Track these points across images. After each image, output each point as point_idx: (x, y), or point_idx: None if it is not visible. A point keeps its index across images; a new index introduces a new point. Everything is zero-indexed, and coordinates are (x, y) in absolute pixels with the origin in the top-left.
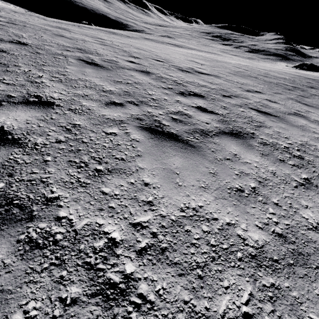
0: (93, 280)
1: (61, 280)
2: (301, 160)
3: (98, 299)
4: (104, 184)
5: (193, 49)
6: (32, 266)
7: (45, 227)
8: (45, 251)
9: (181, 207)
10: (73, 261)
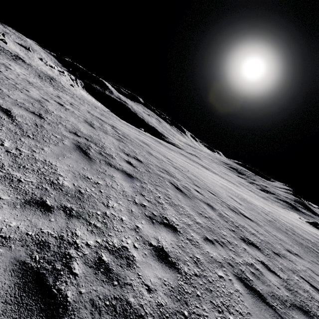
0: None
1: None
2: None
3: None
4: None
5: (216, 173)
6: None
7: None
8: None
9: None
10: None
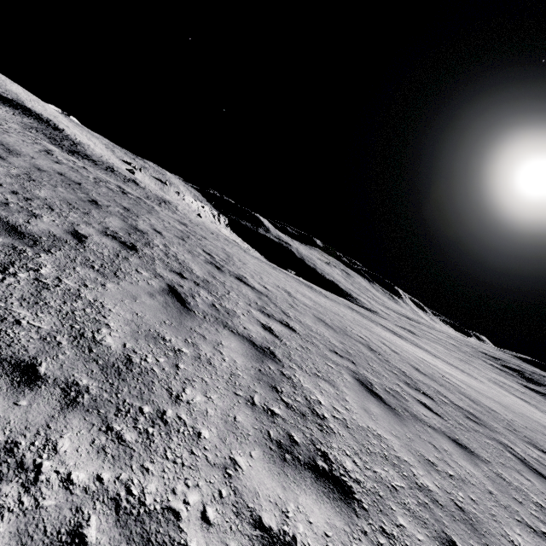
0: None
1: None
2: None
3: None
4: None
5: (423, 348)
6: None
7: None
8: None
9: None
10: None
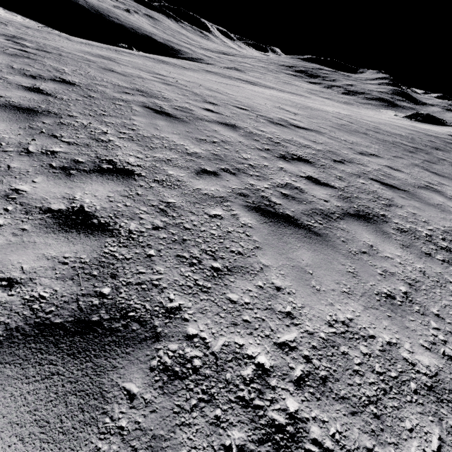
0: (254, 421)
1: (217, 421)
2: (451, 253)
3: (268, 446)
4: (228, 288)
5: (271, 87)
6: (178, 403)
7: (176, 349)
8: (186, 382)
9: (327, 320)
10: (224, 395)
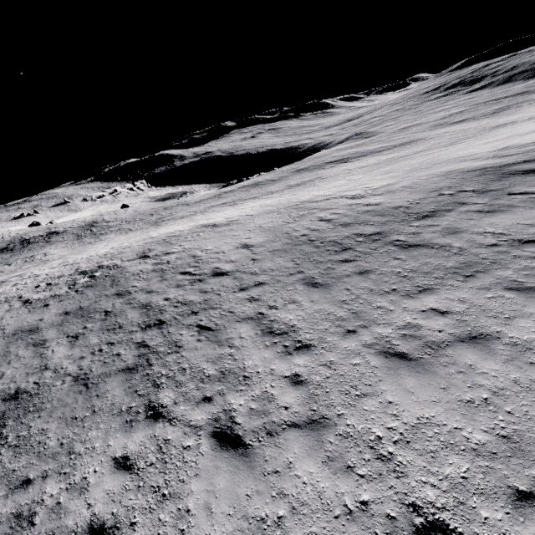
0: None
1: None
2: (155, 388)
3: None
4: (26, 417)
5: (368, 153)
6: None
7: None
8: None
9: (40, 428)
10: None
